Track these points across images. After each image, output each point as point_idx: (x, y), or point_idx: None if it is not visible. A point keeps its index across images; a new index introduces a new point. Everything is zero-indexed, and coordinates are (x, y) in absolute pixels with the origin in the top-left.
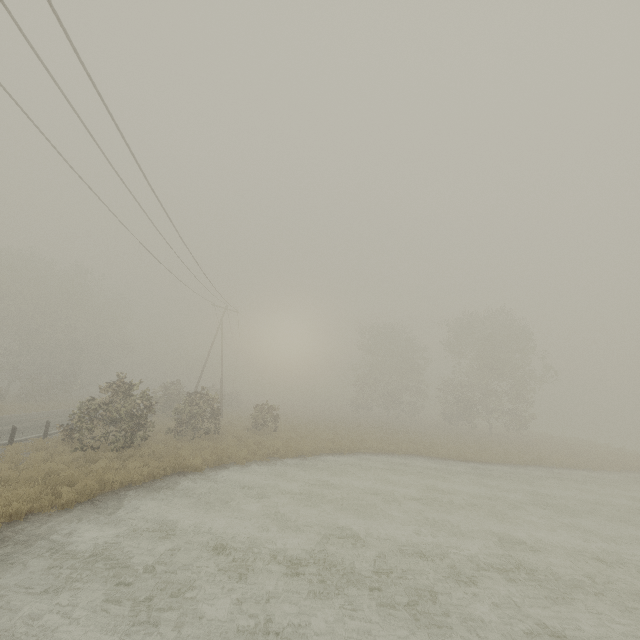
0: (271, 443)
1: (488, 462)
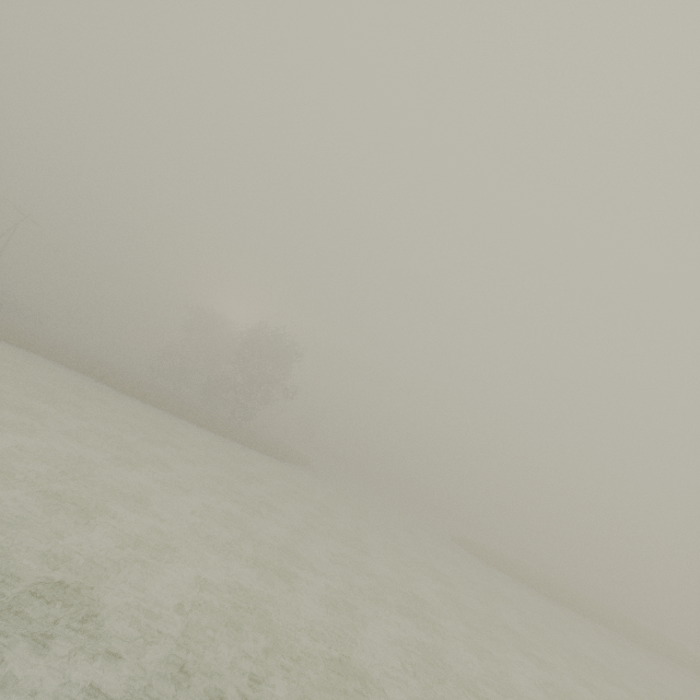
0: None
1: (138, 399)
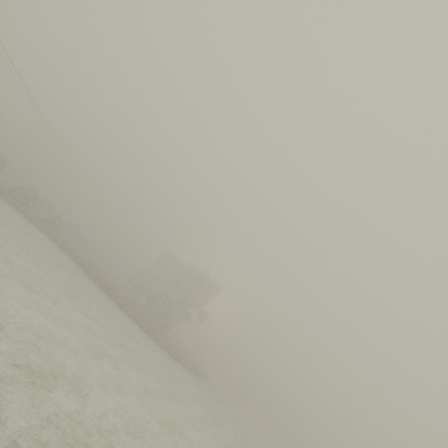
0: (31, 215)
1: (100, 287)
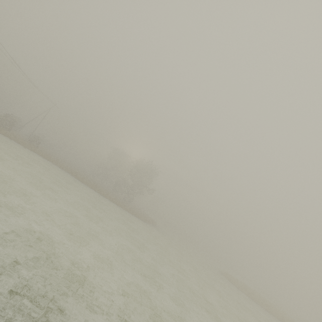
0: (20, 140)
1: (88, 186)
